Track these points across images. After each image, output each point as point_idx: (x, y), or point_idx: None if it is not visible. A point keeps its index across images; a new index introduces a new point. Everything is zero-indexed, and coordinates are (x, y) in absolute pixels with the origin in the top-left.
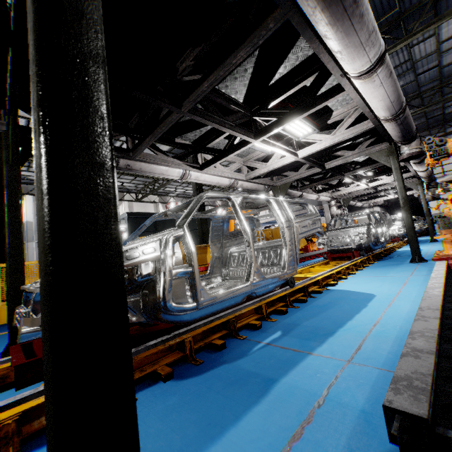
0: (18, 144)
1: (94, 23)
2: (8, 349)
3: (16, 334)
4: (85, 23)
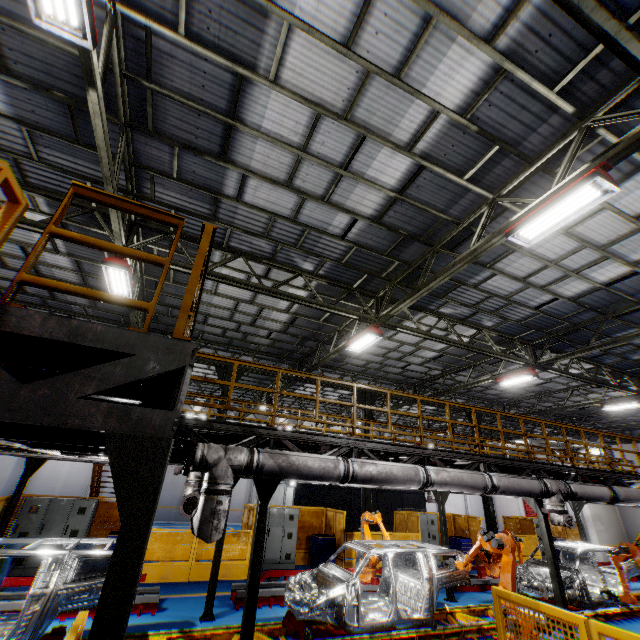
0: (234, 478)
1: (260, 563)
2: (203, 614)
3: (209, 606)
4: (259, 565)
